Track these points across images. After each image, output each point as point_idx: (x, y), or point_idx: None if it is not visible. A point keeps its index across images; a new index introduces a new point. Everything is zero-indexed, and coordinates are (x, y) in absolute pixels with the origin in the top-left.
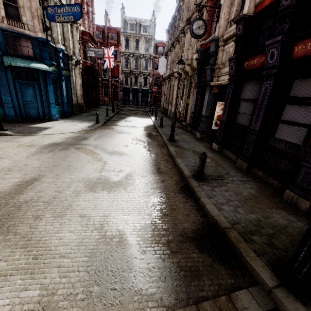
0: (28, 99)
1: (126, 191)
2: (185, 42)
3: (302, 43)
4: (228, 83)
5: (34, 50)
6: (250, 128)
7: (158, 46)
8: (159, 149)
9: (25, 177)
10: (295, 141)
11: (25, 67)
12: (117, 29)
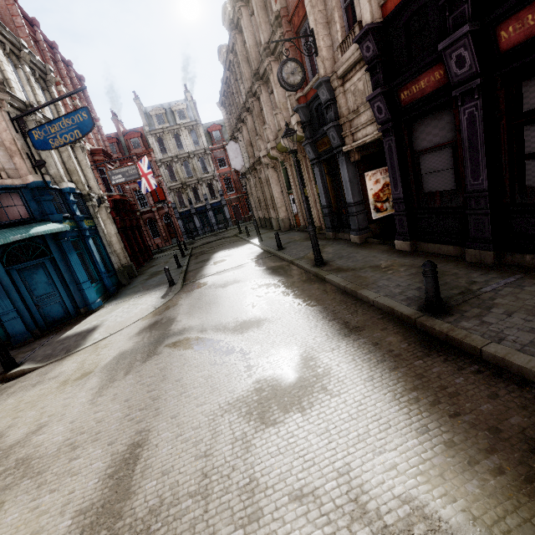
0: (40, 291)
1: (333, 395)
2: (264, 106)
3: (513, 20)
4: (378, 136)
5: (27, 206)
6: (466, 189)
7: (212, 132)
8: (312, 287)
9: (114, 450)
10: None
11: (20, 240)
12: (139, 130)
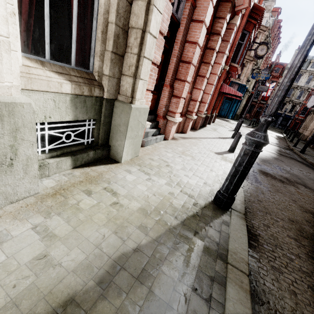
0: (224, 108)
1: None
2: None
3: None
4: None
5: (238, 89)
6: None
7: None
8: (282, 141)
9: None
10: None
11: None
12: (284, 64)
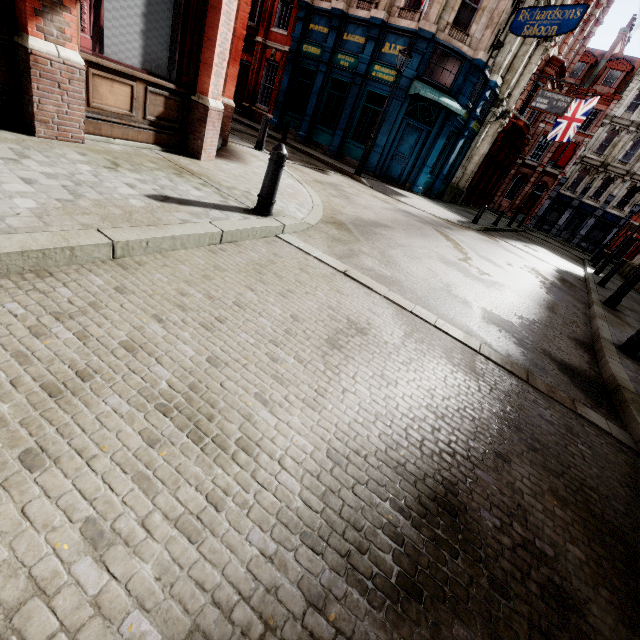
0: (402, 149)
1: (487, 289)
2: None
3: None
4: None
5: (456, 78)
6: None
7: None
8: (570, 299)
9: (379, 220)
10: None
11: (428, 102)
12: (636, 62)
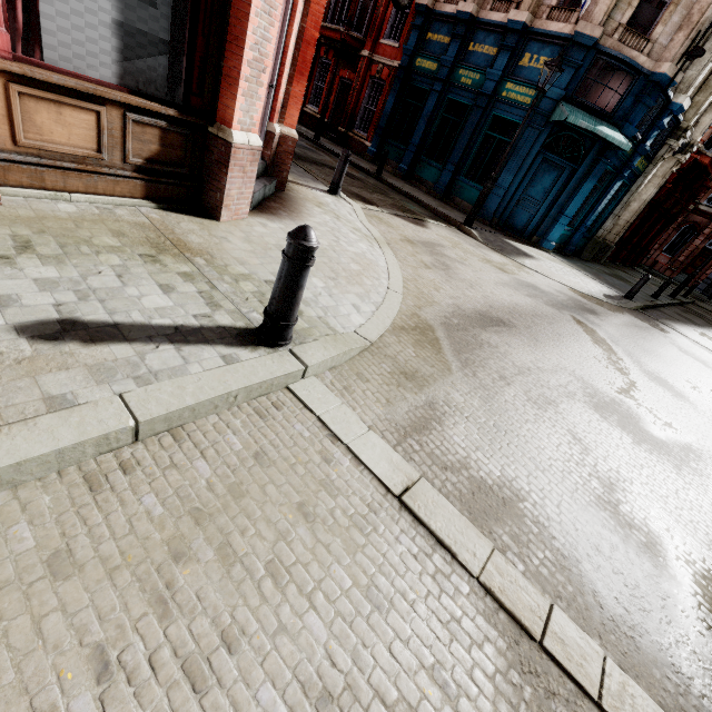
0: (533, 192)
1: (679, 475)
2: None
3: None
4: None
5: (623, 99)
6: None
7: None
8: None
9: (490, 310)
10: None
11: (576, 131)
12: None
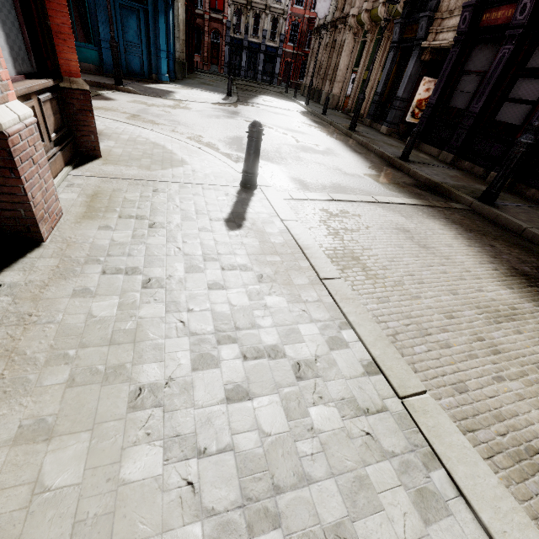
0: (130, 37)
1: (338, 158)
2: None
3: None
4: (451, 45)
5: None
6: (469, 109)
7: None
8: (341, 136)
9: (227, 135)
10: (515, 122)
11: None
12: None
